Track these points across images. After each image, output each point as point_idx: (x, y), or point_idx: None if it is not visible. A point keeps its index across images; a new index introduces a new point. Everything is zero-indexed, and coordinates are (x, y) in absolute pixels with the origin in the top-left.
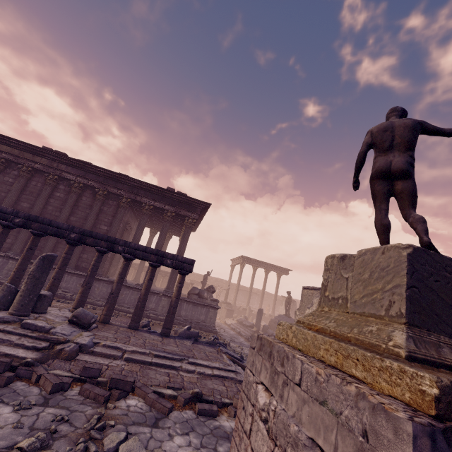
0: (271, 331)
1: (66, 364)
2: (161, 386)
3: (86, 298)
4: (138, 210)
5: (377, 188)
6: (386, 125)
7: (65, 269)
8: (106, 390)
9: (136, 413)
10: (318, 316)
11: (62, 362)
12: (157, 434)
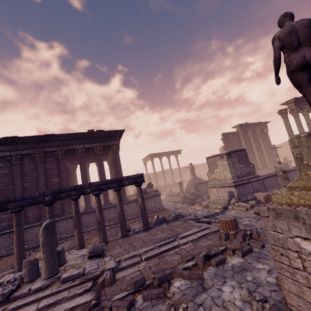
0: (192, 191)
1: (114, 287)
2: (181, 263)
3: (83, 235)
4: (71, 156)
5: (300, 78)
6: (289, 29)
7: (55, 224)
8: (159, 288)
9: (187, 289)
10: (308, 179)
11: (111, 287)
12: (212, 294)
